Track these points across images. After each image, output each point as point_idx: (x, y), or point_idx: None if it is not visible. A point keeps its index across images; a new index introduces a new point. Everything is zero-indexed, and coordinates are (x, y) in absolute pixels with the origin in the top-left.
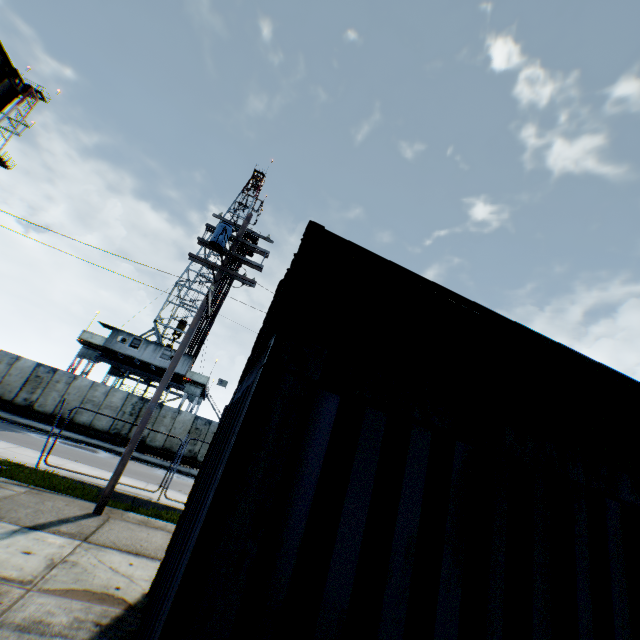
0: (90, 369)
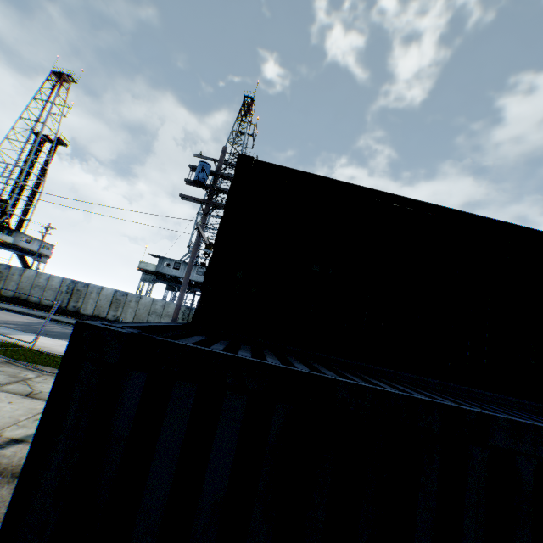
0: (151, 289)
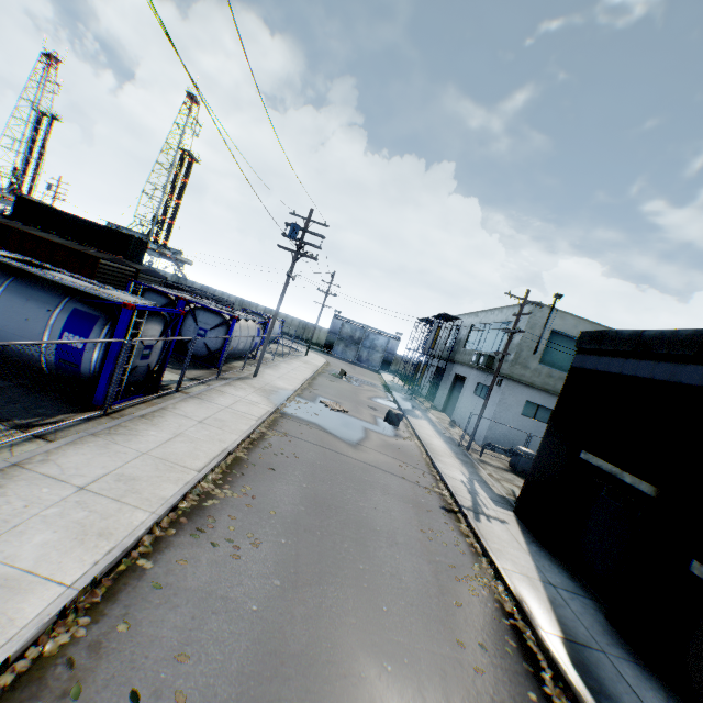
0: None
